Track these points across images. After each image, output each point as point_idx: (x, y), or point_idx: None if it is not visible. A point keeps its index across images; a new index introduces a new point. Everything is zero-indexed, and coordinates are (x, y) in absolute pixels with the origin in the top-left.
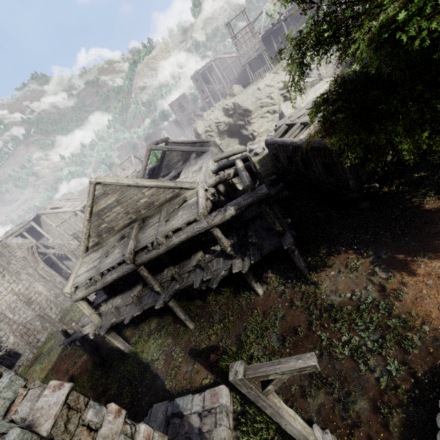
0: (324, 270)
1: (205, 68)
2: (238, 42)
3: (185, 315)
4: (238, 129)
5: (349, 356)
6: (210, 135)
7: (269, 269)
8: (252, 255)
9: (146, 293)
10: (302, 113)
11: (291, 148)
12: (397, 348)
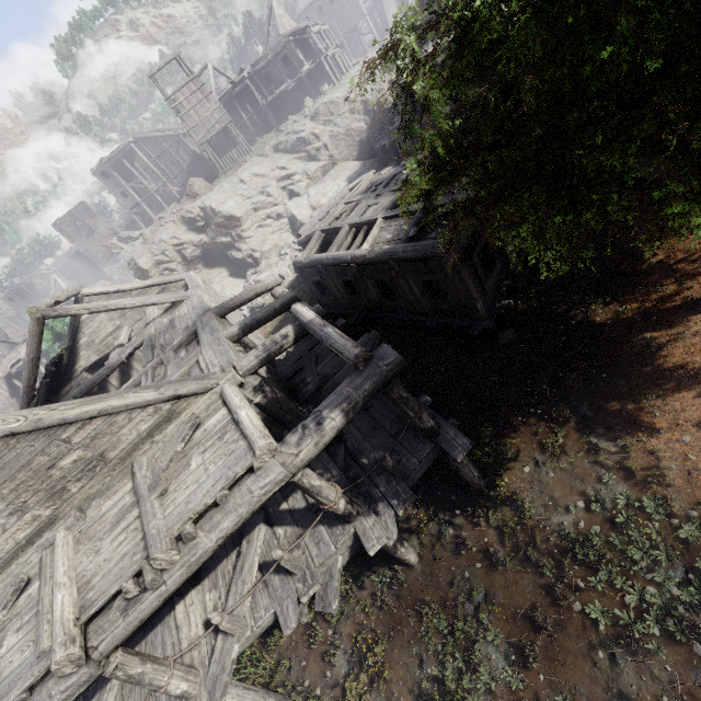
0: (510, 469)
1: (119, 154)
2: (180, 107)
3: (267, 700)
4: (223, 251)
5: (664, 636)
6: (169, 268)
7: None
8: (392, 496)
9: None
10: (342, 211)
11: (355, 267)
12: None
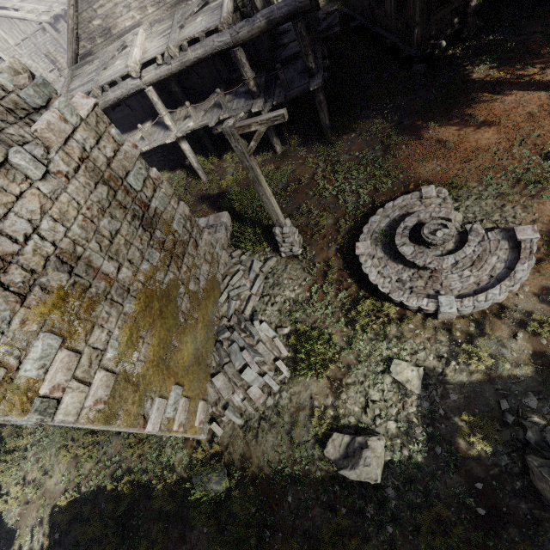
0: (347, 133)
1: None
2: None
3: (198, 165)
4: None
5: (335, 195)
6: None
7: (294, 132)
8: (276, 97)
9: (156, 131)
10: None
11: None
12: (372, 189)
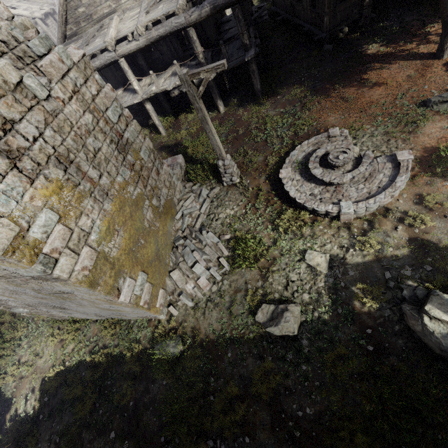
0: (274, 96)
1: None
2: None
3: (159, 122)
4: None
5: (265, 140)
6: None
7: (234, 97)
8: None
9: (126, 95)
10: None
11: None
12: (293, 134)
